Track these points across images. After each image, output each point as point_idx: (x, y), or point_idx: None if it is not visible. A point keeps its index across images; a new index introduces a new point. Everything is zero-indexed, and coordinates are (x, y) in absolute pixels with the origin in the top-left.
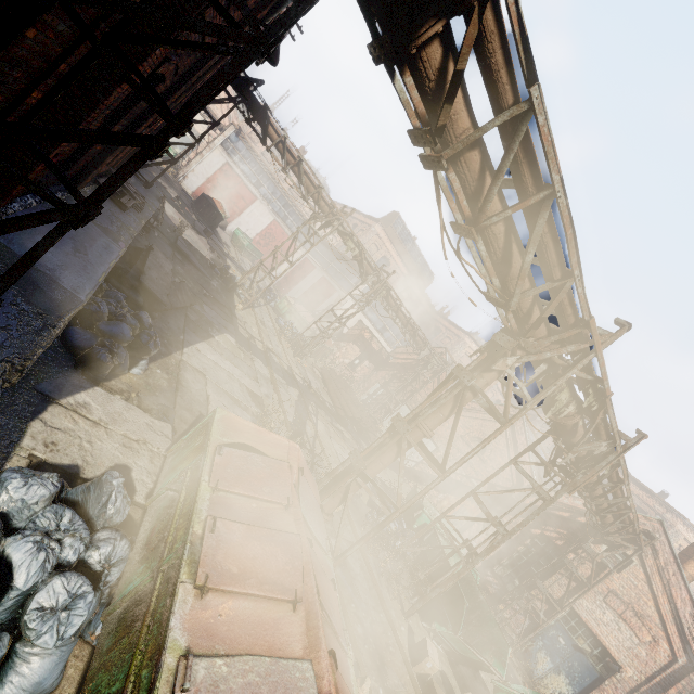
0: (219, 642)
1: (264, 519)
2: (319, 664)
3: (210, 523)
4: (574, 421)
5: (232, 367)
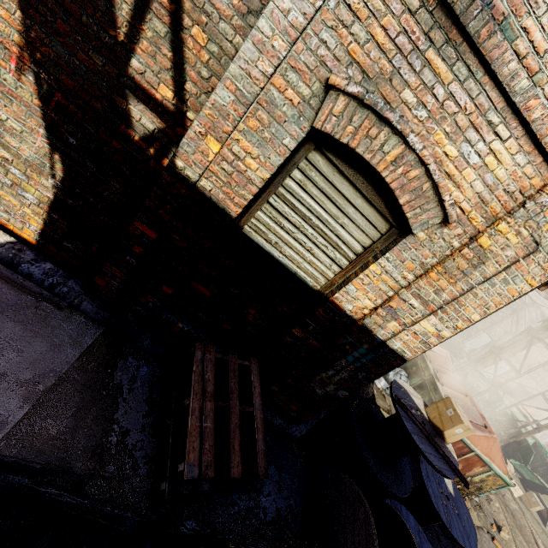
0: (450, 395)
1: (447, 374)
2: (477, 408)
3: (435, 370)
4: None
5: None
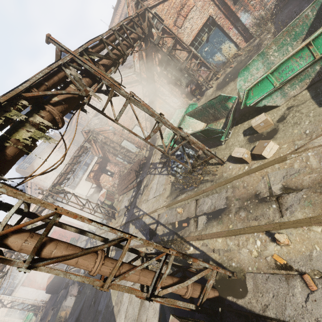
0: None
1: None
2: None
3: None
4: (53, 110)
5: (126, 293)
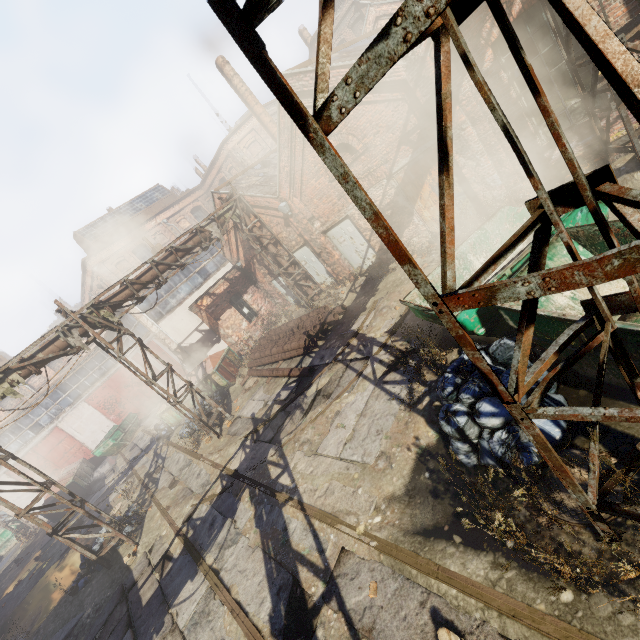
0: None
1: None
2: None
3: None
4: None
5: None
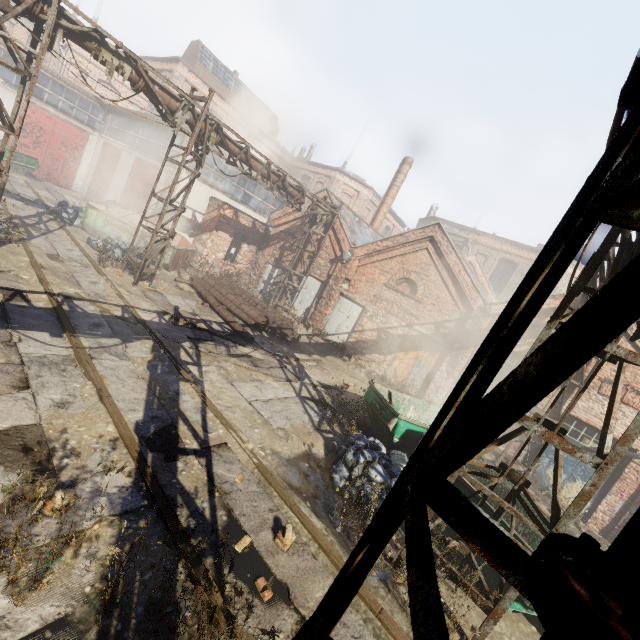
0: None
1: None
2: None
3: None
4: None
5: None
